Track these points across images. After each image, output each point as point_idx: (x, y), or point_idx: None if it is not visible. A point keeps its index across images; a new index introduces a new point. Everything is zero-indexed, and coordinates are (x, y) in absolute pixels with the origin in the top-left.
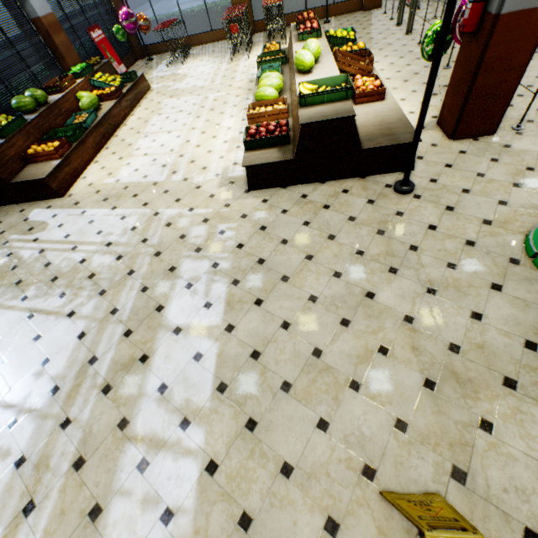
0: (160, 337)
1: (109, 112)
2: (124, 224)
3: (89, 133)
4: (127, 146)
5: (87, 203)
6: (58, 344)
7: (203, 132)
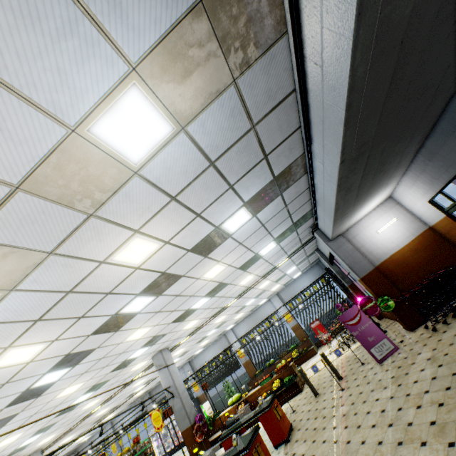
0: None
1: None
2: None
3: None
4: None
5: None
6: None
7: None
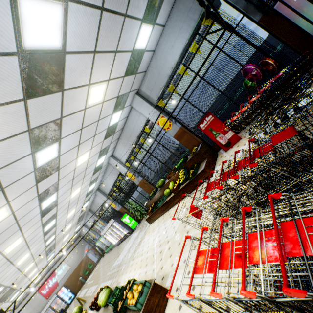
0: (108, 281)
1: (169, 199)
2: (129, 255)
3: (159, 208)
4: (158, 224)
5: (143, 235)
6: (120, 260)
7: (141, 260)
